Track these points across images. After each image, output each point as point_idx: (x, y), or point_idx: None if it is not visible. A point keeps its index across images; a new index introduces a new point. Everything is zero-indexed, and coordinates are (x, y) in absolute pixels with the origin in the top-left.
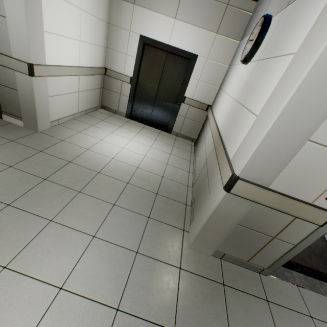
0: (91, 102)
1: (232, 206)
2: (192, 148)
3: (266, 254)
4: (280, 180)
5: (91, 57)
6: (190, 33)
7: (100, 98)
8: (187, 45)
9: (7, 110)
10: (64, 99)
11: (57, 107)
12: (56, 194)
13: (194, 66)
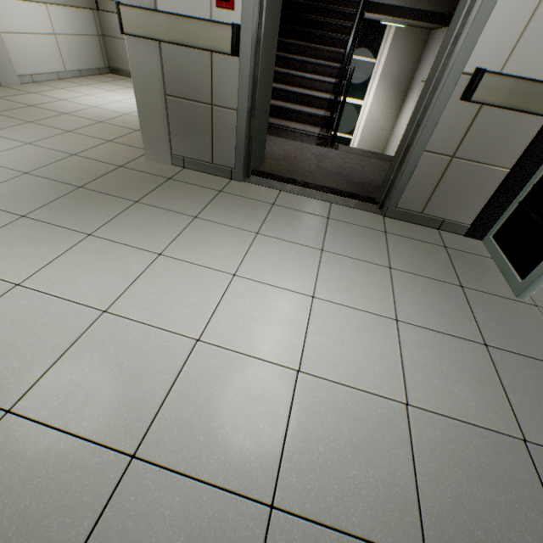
0: (86, 59)
1: (143, 62)
2: None
3: (222, 141)
4: None
5: None
6: None
7: (105, 56)
8: None
9: None
10: (32, 43)
11: (24, 53)
12: (0, 122)
13: None
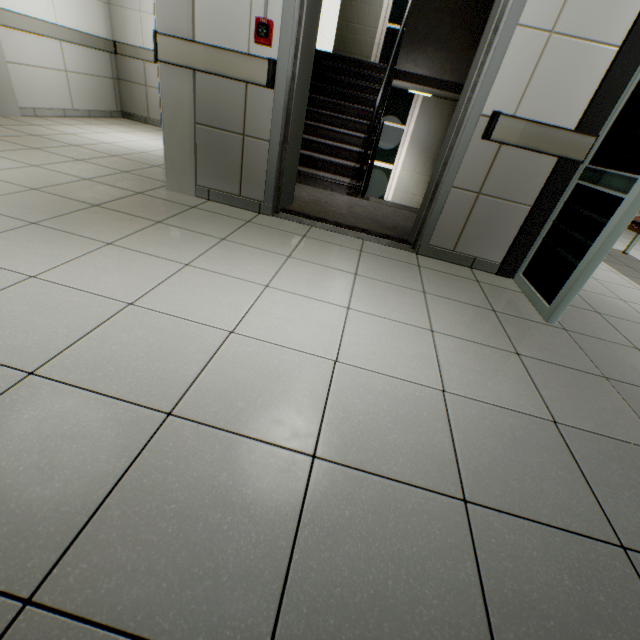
0: (98, 100)
1: (175, 89)
2: None
3: (252, 173)
4: (203, 28)
5: (79, 15)
6: None
7: (118, 99)
8: None
9: None
10: (40, 77)
11: (29, 86)
12: (0, 145)
13: None
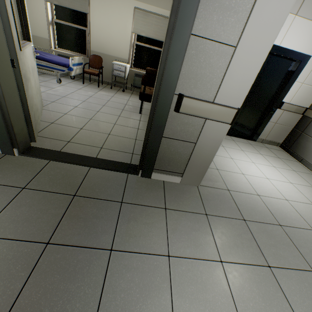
0: None
1: None
2: (289, 155)
3: None
4: None
5: None
6: (309, 31)
7: None
8: (301, 45)
9: (161, 166)
10: None
11: None
12: None
13: (302, 68)
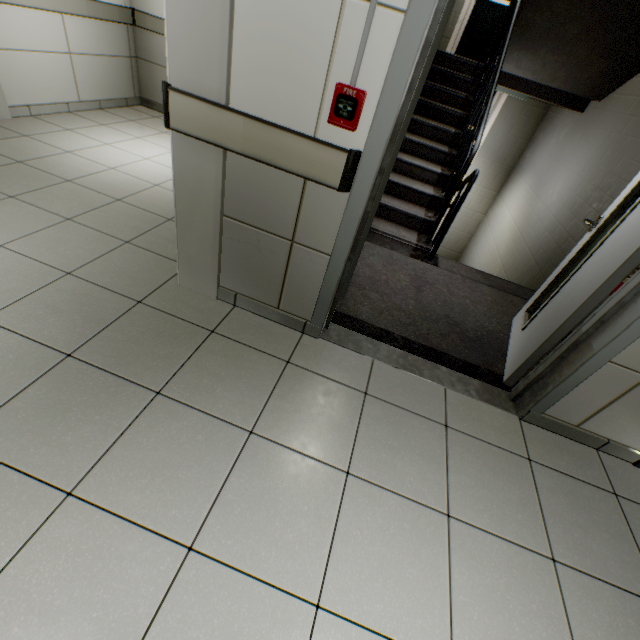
0: (110, 86)
1: (195, 168)
2: None
3: (298, 286)
4: (244, 86)
5: None
6: None
7: (136, 82)
8: None
9: None
10: (35, 64)
11: (21, 77)
12: None
13: None
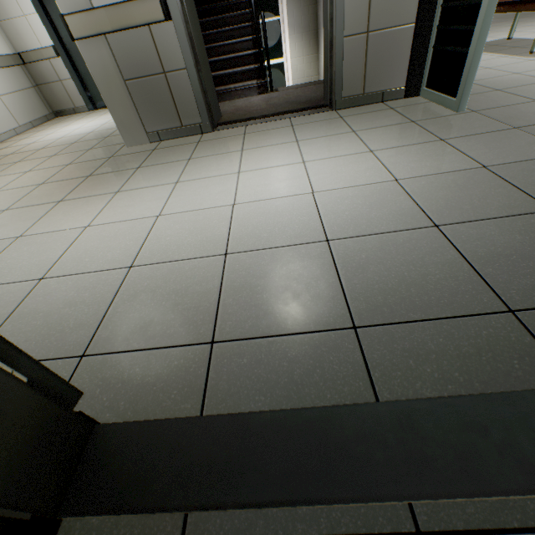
0: (32, 111)
1: (97, 58)
2: None
3: (183, 102)
4: None
5: None
6: None
7: (46, 103)
8: None
9: None
10: None
11: None
12: None
13: None
